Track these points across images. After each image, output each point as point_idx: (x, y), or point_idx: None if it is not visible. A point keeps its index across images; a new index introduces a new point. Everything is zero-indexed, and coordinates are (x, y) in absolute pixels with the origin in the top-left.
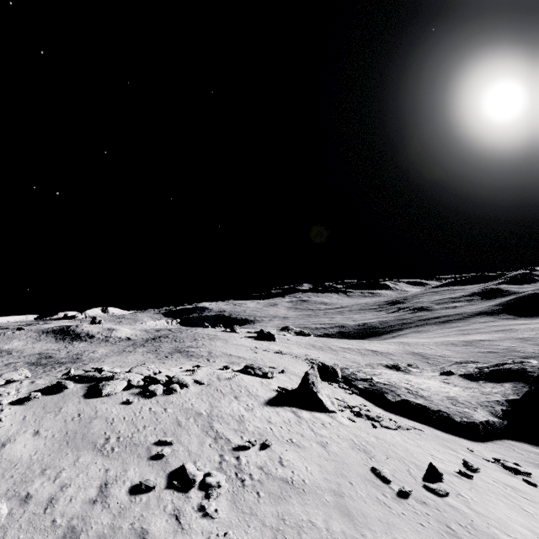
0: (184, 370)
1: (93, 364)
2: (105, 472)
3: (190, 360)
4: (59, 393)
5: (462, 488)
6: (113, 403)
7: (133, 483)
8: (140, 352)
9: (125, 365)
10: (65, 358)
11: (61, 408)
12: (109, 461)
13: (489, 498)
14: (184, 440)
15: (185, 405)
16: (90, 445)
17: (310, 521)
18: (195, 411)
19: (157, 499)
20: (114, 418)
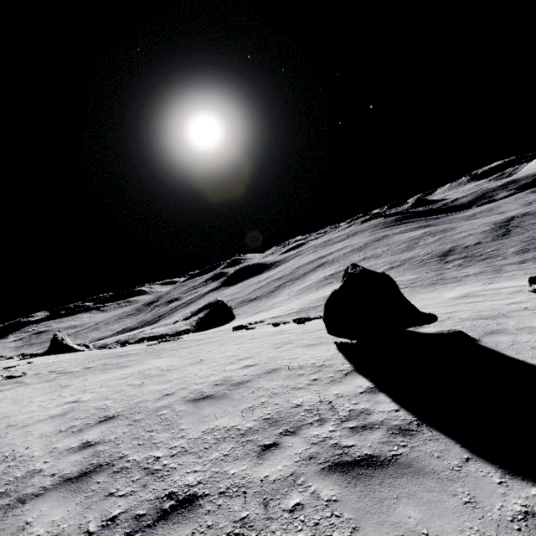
0: None
1: None
2: None
3: None
4: None
5: None
6: None
7: None
8: None
9: None
10: None
11: None
12: None
13: None
14: None
15: None
16: None
17: (68, 361)
18: None
19: None
20: None
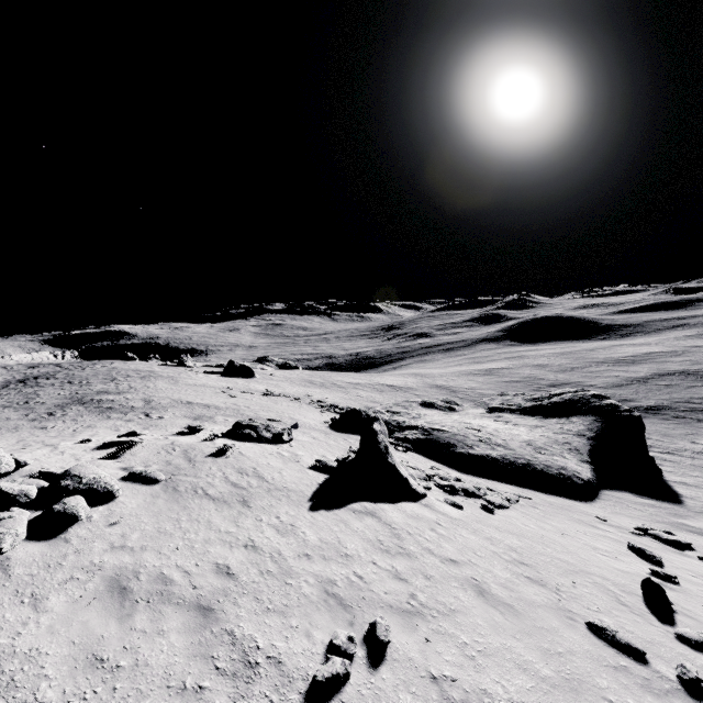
0: (95, 447)
1: None
2: None
3: (108, 417)
4: None
5: (702, 615)
6: None
7: None
8: None
9: None
10: None
11: None
12: None
13: None
14: None
15: (112, 561)
16: None
17: None
18: (149, 576)
19: None
20: None
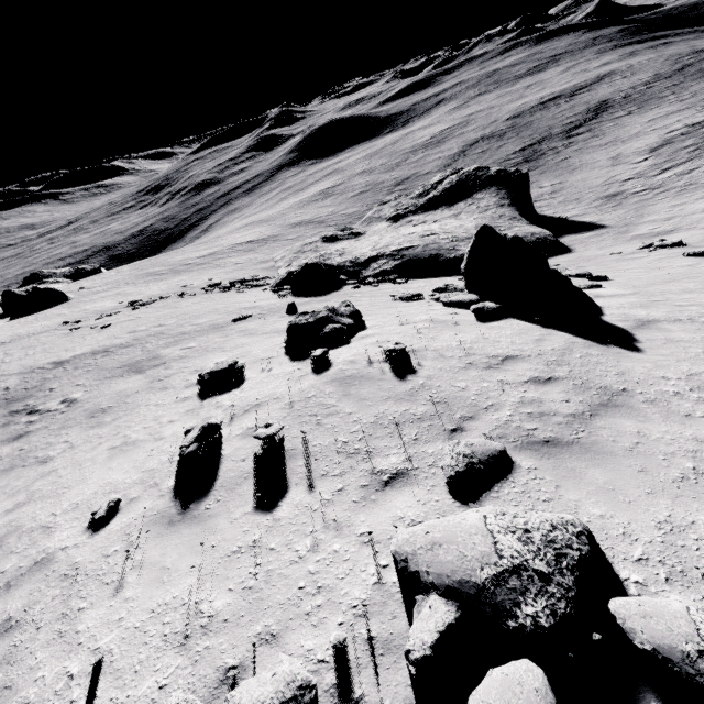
0: (178, 503)
1: None
2: None
3: None
4: None
5: None
6: None
7: None
8: None
9: None
10: None
11: None
12: None
13: None
14: None
15: None
16: None
17: None
18: None
19: None
20: None
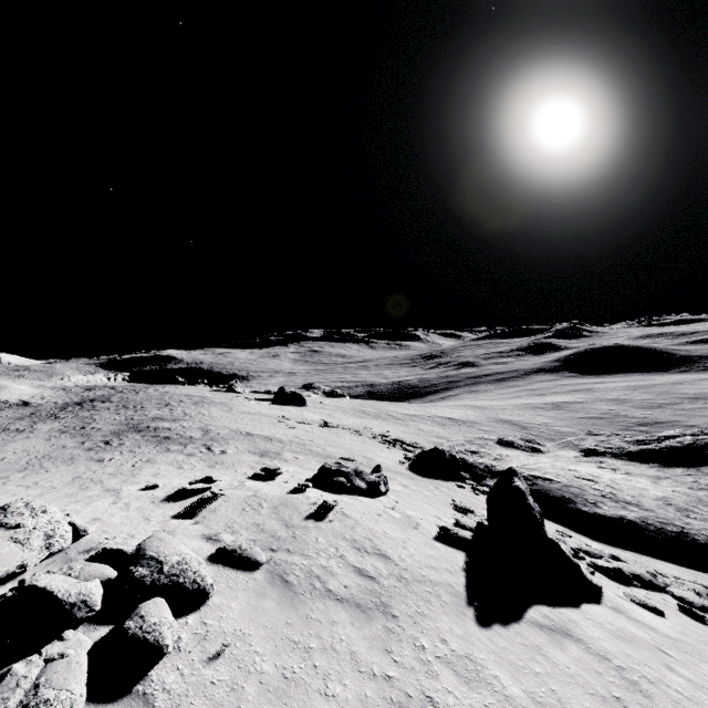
0: (165, 497)
1: None
2: None
3: (167, 449)
4: None
5: None
6: None
7: None
8: (42, 432)
9: None
10: None
11: None
12: None
13: None
14: None
15: None
16: None
17: None
18: None
19: None
20: None
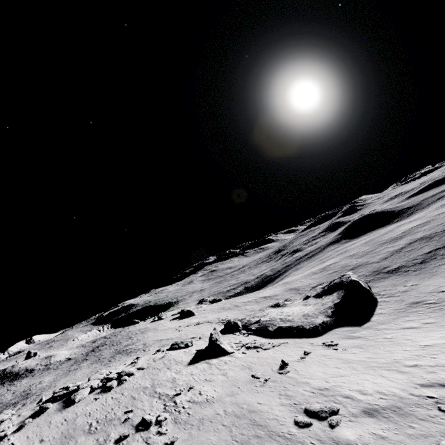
0: (127, 365)
1: (46, 392)
2: (97, 441)
3: (130, 355)
4: (44, 414)
5: (298, 366)
6: (85, 404)
7: (116, 439)
8: (85, 366)
9: (77, 381)
10: (14, 399)
11: (51, 421)
12: (97, 434)
13: (310, 365)
14: (139, 406)
15: (135, 386)
16: (81, 432)
17: (216, 413)
18: (143, 387)
19: (132, 439)
20: (90, 412)
